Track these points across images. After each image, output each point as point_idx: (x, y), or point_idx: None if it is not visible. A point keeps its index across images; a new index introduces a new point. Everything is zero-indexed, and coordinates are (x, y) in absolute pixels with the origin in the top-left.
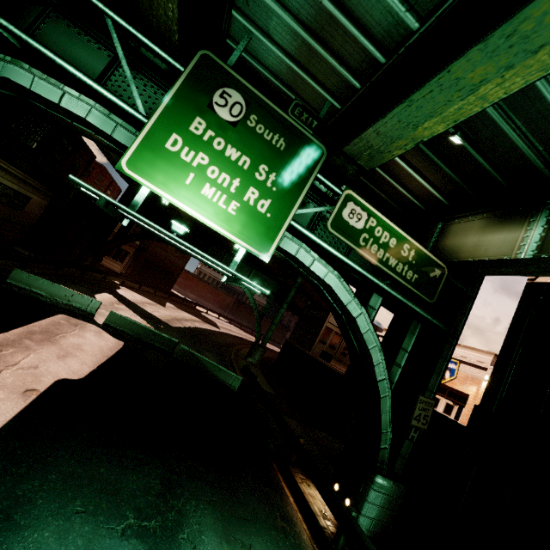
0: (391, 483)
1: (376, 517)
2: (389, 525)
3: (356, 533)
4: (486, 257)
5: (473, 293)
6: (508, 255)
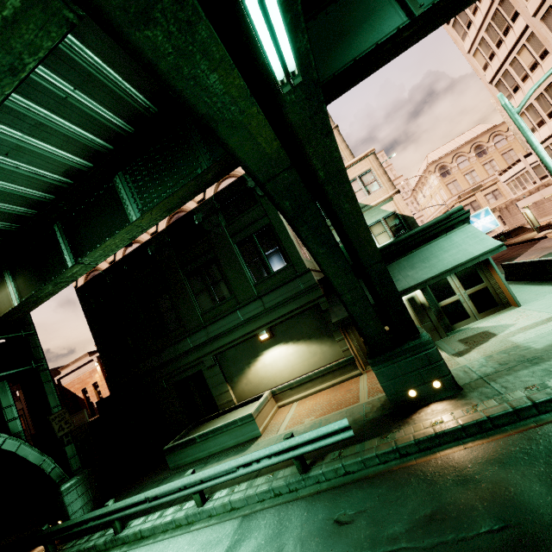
0: (75, 478)
1: (84, 503)
2: (97, 494)
3: (49, 534)
4: (3, 313)
5: (30, 331)
6: (11, 307)
